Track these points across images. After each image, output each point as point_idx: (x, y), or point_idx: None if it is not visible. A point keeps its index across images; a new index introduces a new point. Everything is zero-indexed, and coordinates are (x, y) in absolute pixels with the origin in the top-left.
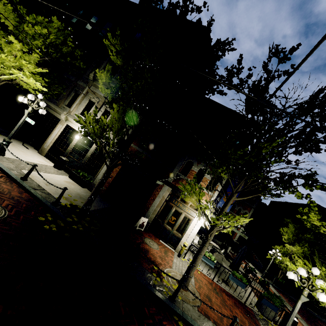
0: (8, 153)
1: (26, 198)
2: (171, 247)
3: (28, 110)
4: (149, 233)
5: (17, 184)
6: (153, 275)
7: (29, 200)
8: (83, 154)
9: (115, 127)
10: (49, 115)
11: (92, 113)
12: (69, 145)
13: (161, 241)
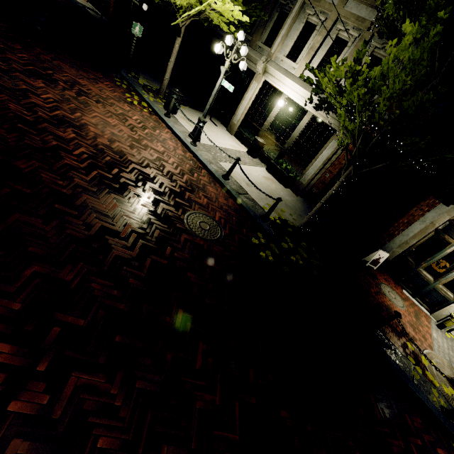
0: (201, 136)
1: (233, 208)
2: (423, 307)
3: (225, 67)
4: (384, 273)
5: (220, 185)
6: (407, 358)
7: (237, 211)
8: (286, 133)
9: (392, 86)
10: (238, 67)
11: (309, 51)
12: (267, 118)
13: (405, 292)
